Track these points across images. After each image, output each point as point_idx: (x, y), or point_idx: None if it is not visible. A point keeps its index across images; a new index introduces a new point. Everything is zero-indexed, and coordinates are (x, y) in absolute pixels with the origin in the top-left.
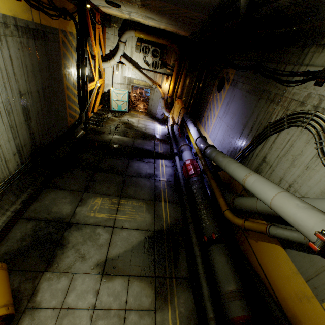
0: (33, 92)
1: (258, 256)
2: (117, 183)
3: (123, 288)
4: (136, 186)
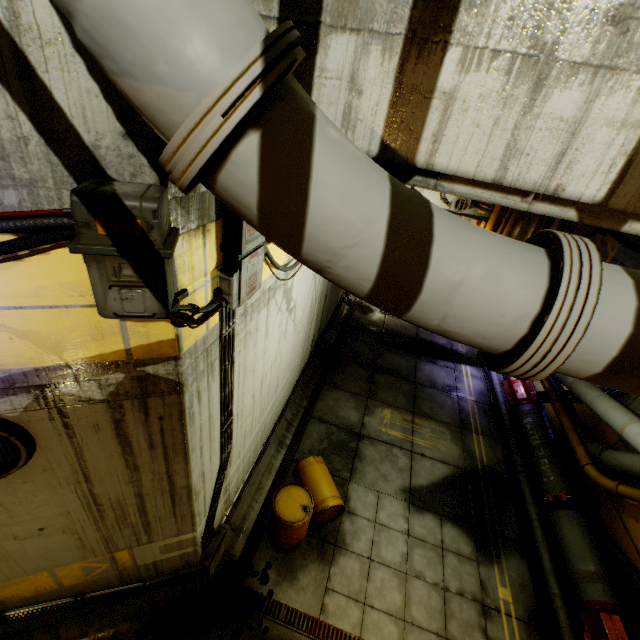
0: None
1: (637, 542)
2: (405, 393)
3: (435, 525)
4: (432, 401)
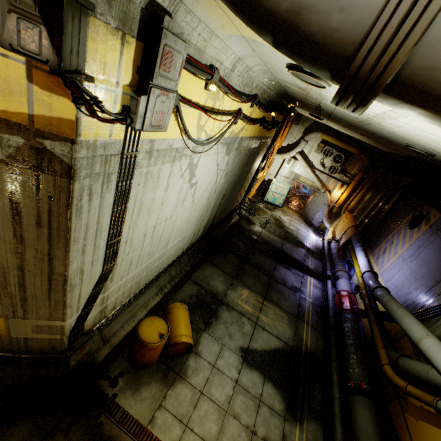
0: (233, 183)
1: (413, 436)
2: (262, 282)
3: (259, 381)
4: (280, 293)
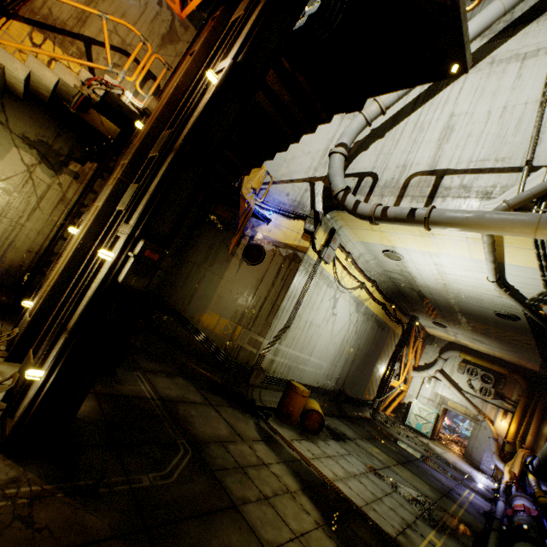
0: (362, 351)
1: None
2: (398, 456)
3: (388, 487)
4: (421, 473)
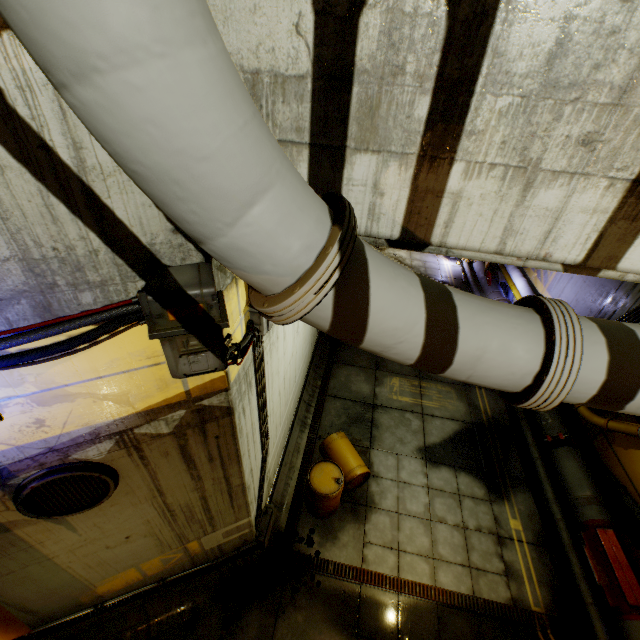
0: None
1: (626, 466)
2: None
3: (451, 476)
4: None
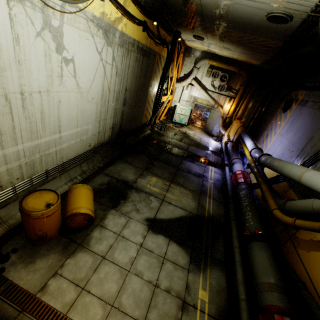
0: (132, 90)
1: (307, 266)
2: (170, 172)
3: (164, 243)
4: (185, 178)
